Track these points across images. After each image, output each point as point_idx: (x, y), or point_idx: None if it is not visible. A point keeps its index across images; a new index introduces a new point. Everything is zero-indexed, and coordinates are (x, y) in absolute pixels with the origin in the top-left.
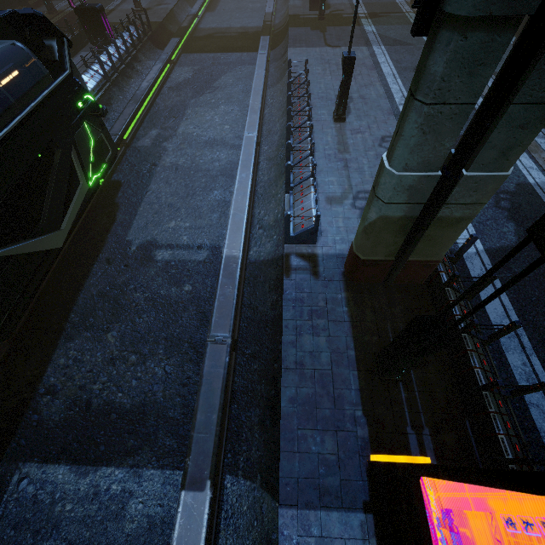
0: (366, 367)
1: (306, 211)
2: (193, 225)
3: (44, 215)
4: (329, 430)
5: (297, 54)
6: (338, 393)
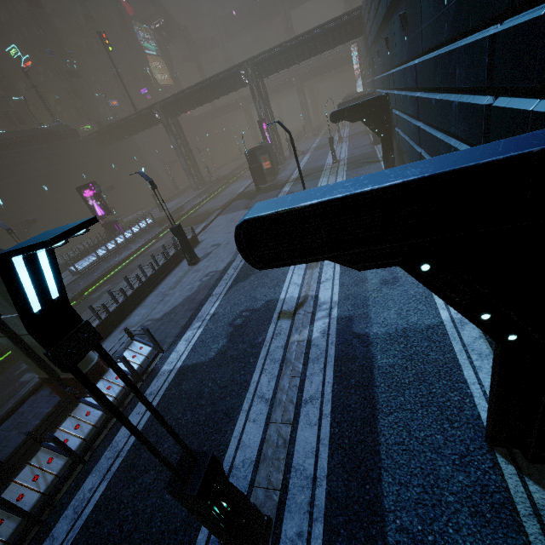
0: None
1: None
2: None
3: None
4: None
5: (220, 219)
6: None
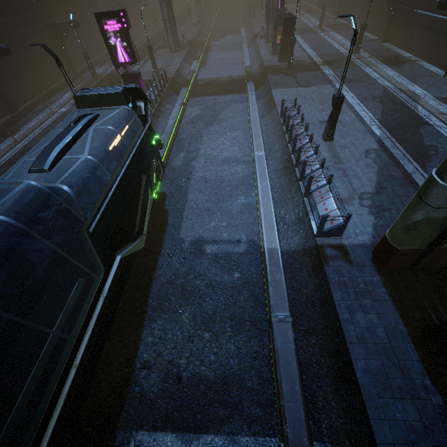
0: (419, 340)
1: (331, 211)
2: (229, 224)
3: (137, 223)
4: (407, 398)
5: (279, 93)
6: (403, 364)
